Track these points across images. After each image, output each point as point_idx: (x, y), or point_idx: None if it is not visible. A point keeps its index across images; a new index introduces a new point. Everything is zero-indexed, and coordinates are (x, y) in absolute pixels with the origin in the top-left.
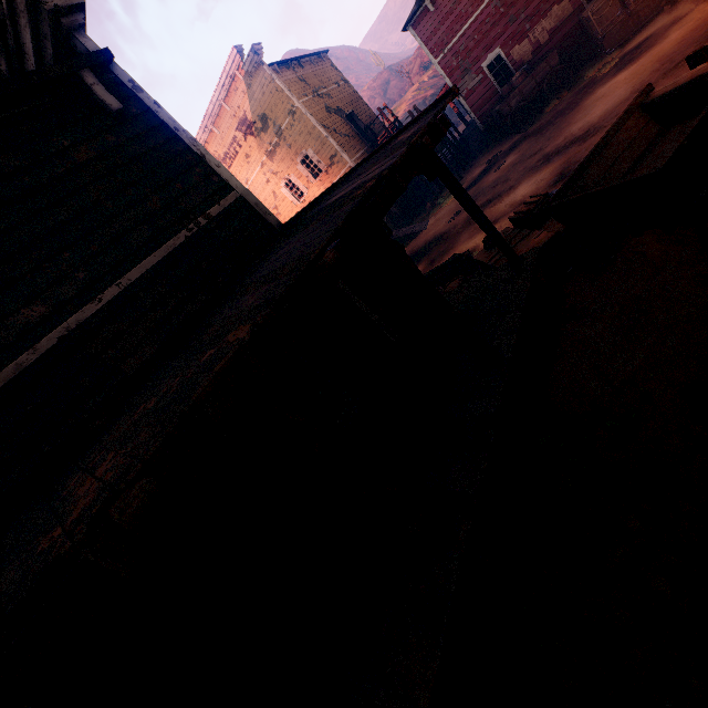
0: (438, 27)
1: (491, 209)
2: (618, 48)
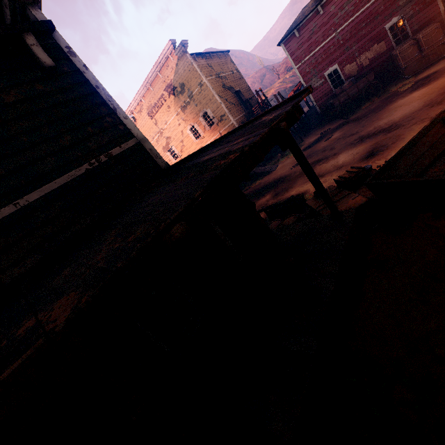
0: (300, 46)
1: (320, 166)
2: (414, 76)
